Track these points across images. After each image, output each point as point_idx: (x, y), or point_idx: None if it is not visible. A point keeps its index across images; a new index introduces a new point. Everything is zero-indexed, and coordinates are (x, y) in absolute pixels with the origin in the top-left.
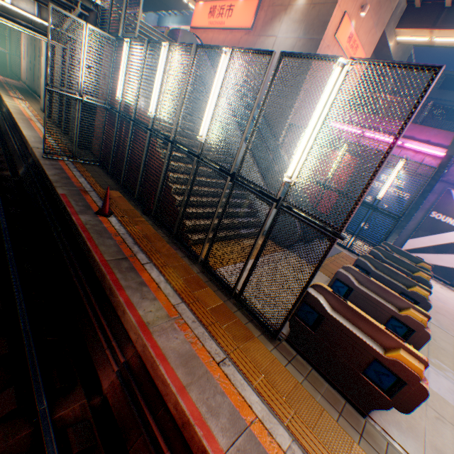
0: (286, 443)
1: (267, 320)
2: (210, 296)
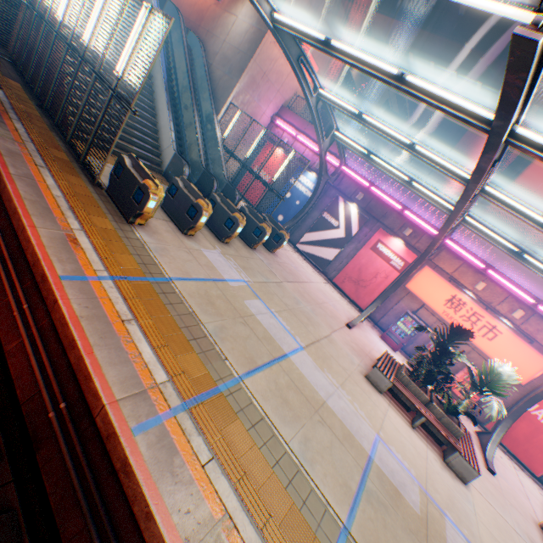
0: (58, 195)
1: (95, 173)
2: (61, 155)
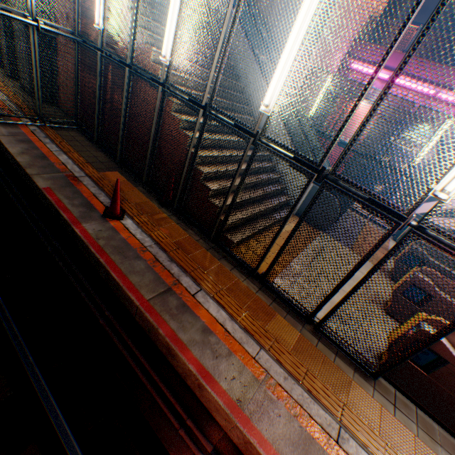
0: None
1: (362, 357)
2: (284, 328)
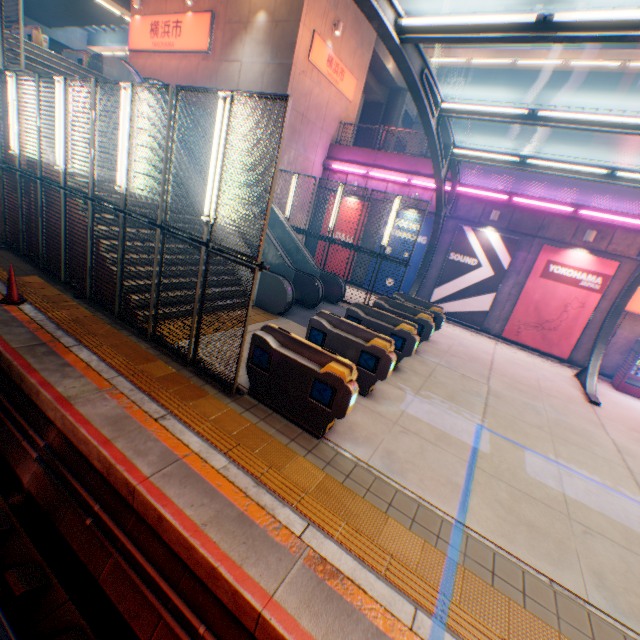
0: (222, 464)
1: (223, 376)
2: (160, 368)
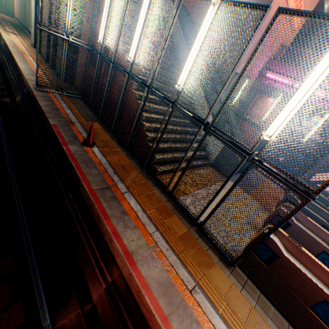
0: None
1: (225, 250)
2: (177, 224)
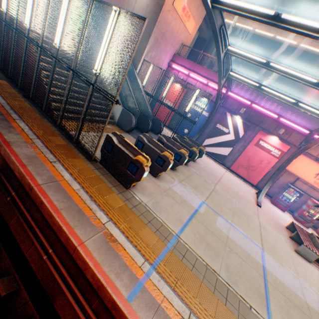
0: (77, 188)
1: (89, 151)
2: (59, 140)
